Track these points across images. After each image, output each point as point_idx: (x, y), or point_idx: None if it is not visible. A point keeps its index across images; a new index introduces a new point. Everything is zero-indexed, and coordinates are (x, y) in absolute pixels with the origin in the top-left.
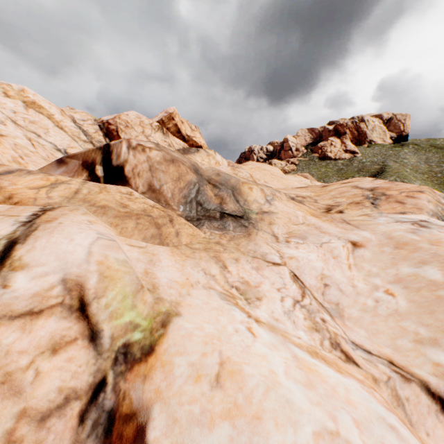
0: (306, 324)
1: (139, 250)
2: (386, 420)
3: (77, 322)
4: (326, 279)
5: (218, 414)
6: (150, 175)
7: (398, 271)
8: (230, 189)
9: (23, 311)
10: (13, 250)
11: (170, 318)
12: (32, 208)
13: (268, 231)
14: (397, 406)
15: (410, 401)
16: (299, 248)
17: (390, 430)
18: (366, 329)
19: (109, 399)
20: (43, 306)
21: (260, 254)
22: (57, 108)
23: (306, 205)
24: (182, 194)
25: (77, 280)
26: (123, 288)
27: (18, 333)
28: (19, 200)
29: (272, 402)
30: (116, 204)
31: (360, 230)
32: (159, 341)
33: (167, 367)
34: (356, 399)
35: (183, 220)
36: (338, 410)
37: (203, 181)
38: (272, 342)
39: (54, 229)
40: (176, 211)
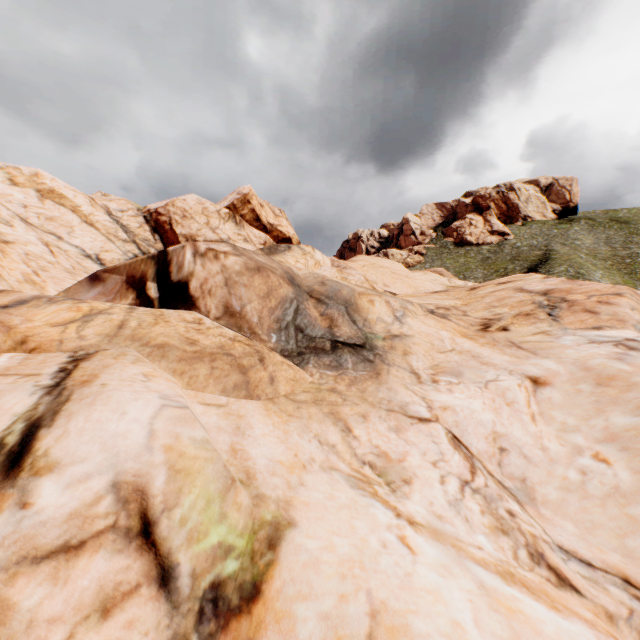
0: (486, 521)
1: (219, 411)
2: None
3: (138, 557)
4: (501, 439)
5: None
6: (227, 291)
7: (608, 422)
8: (342, 304)
9: (54, 547)
10: (35, 439)
11: (280, 533)
12: (58, 357)
13: (403, 366)
14: None
15: None
16: (454, 392)
17: None
18: (575, 521)
19: None
20: (85, 535)
21: (398, 404)
22: (85, 196)
23: (452, 321)
24: (273, 317)
25: (135, 483)
26: (206, 486)
27: (46, 586)
28: (37, 344)
29: None
30: (179, 340)
31: (539, 358)
32: (268, 575)
33: (285, 623)
34: None
35: (278, 358)
36: None
37: (302, 295)
38: (441, 561)
39: (96, 398)
40: (266, 342)
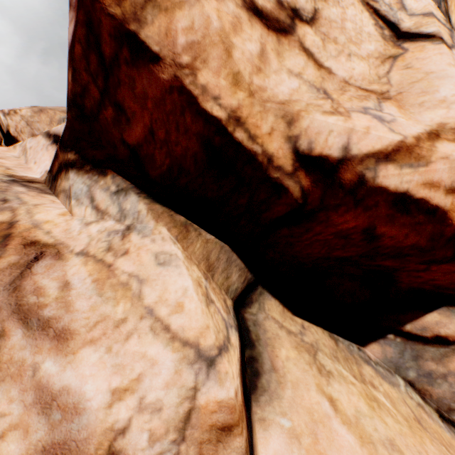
0: None
1: None
2: None
3: None
4: None
5: None
6: (30, 128)
7: None
8: None
9: None
10: None
11: None
12: None
13: None
14: (22, 156)
15: (33, 148)
16: None
17: None
18: None
19: None
20: None
21: None
22: None
23: None
24: None
25: None
26: None
27: None
28: None
29: None
30: None
31: None
32: None
33: None
34: None
35: None
36: None
37: None
38: None
39: None
40: None
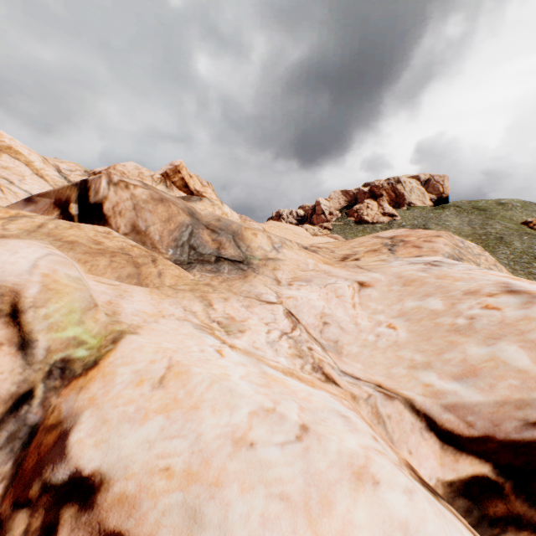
0: (290, 352)
1: (109, 286)
2: (340, 412)
3: (5, 328)
4: (326, 317)
5: (154, 410)
6: (135, 214)
7: (403, 306)
8: (231, 234)
9: None
10: None
11: (123, 335)
12: None
13: (270, 275)
14: (377, 424)
15: (392, 418)
16: (301, 289)
17: (340, 417)
18: (363, 363)
19: (35, 414)
20: None
21: (255, 294)
22: (39, 156)
23: (320, 254)
24: (172, 237)
25: (13, 287)
26: (71, 303)
27: None
28: None
29: (215, 393)
30: (88, 240)
31: (371, 272)
32: (106, 356)
33: (109, 377)
34: (316, 400)
35: (170, 262)
36: (287, 400)
37: (200, 225)
38: (242, 362)
39: None
40: (164, 254)
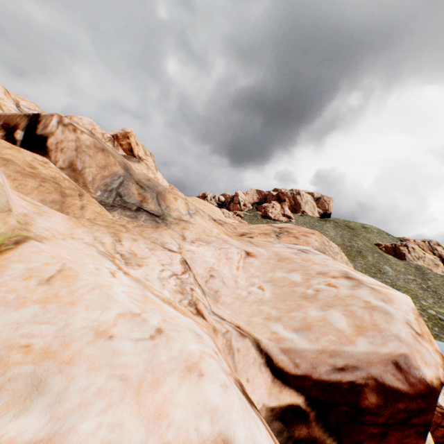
0: (175, 288)
1: (30, 204)
2: (196, 332)
3: None
4: (214, 272)
5: (33, 300)
6: (75, 154)
7: (274, 275)
8: (156, 193)
9: None
10: None
11: (27, 239)
12: None
13: (179, 232)
14: (228, 354)
15: (240, 352)
16: (200, 247)
17: (194, 333)
18: (233, 311)
19: None
20: None
21: (161, 241)
22: (3, 87)
23: (224, 227)
24: (104, 181)
25: None
26: None
27: None
28: None
29: (94, 295)
30: (23, 162)
31: (258, 247)
32: (4, 252)
33: (0, 268)
34: (180, 320)
35: (95, 201)
36: (155, 313)
37: (131, 179)
38: (130, 285)
39: None
40: (92, 193)
